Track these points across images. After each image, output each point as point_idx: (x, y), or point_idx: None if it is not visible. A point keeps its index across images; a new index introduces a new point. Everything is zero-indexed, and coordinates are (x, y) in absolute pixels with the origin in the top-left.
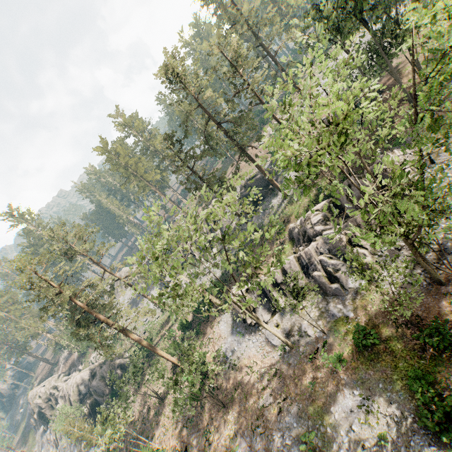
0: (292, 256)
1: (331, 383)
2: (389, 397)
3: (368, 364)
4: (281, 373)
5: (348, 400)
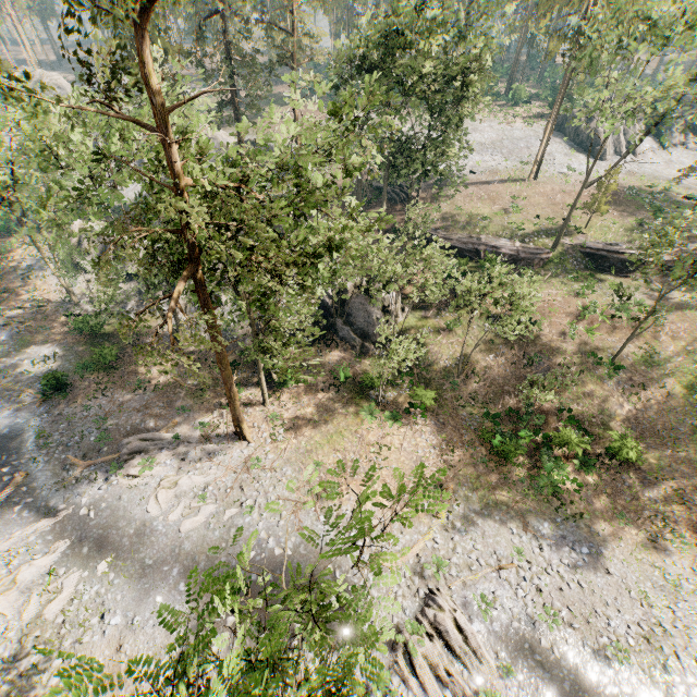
0: (147, 242)
1: (55, 337)
2: (65, 364)
3: (87, 345)
4: (45, 310)
5: (48, 350)
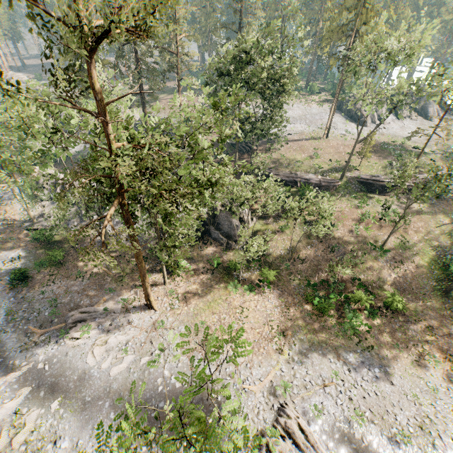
0: (84, 180)
1: (20, 244)
2: (27, 262)
3: (42, 249)
4: (12, 226)
5: (15, 253)
